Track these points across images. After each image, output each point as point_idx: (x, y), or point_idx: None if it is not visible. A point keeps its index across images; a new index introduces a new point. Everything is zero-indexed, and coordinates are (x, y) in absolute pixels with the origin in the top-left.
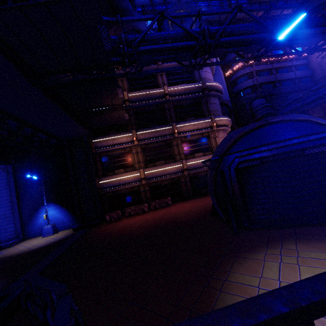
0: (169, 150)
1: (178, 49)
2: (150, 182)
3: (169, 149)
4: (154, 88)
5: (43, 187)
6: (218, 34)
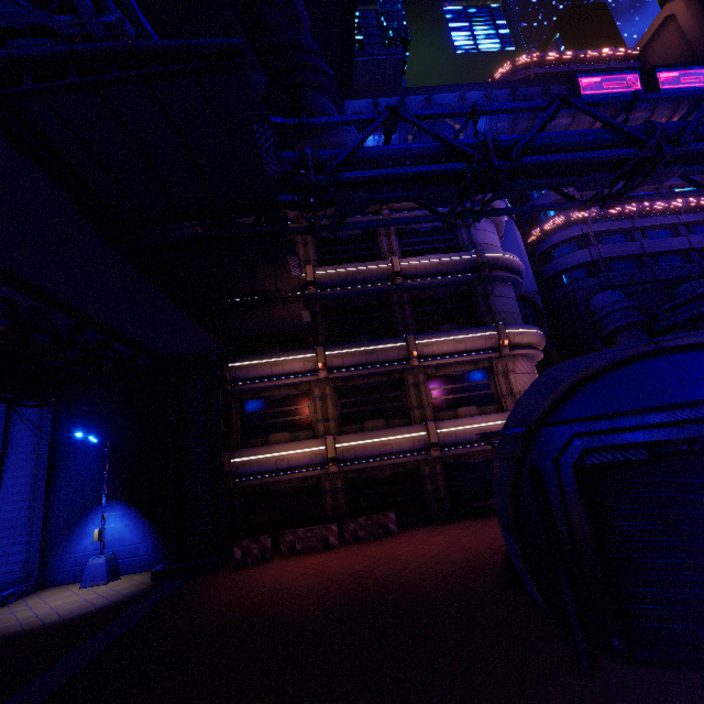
0: (397, 395)
1: (426, 179)
2: (347, 470)
3: (397, 393)
4: (370, 260)
5: (107, 462)
6: (518, 148)
